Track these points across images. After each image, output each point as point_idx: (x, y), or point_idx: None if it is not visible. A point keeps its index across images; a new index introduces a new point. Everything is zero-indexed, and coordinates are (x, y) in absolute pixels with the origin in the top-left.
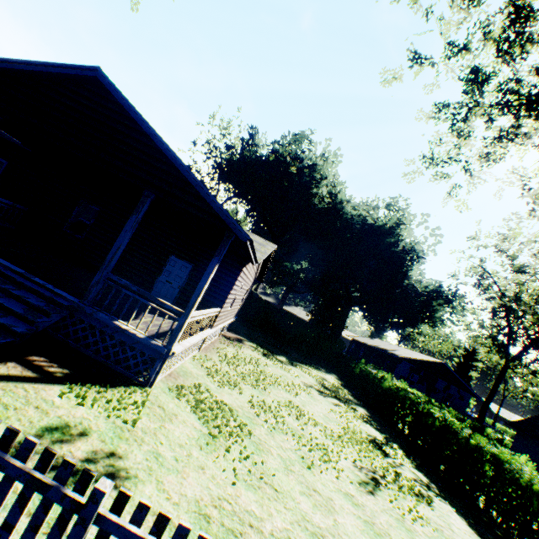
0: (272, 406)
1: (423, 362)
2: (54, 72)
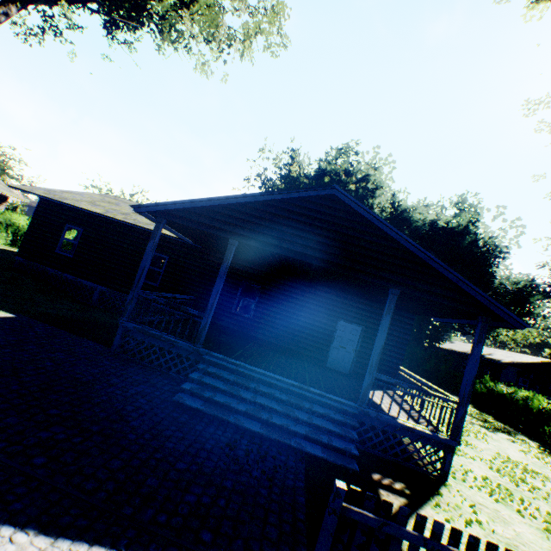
0: (501, 466)
1: (530, 364)
2: (293, 197)
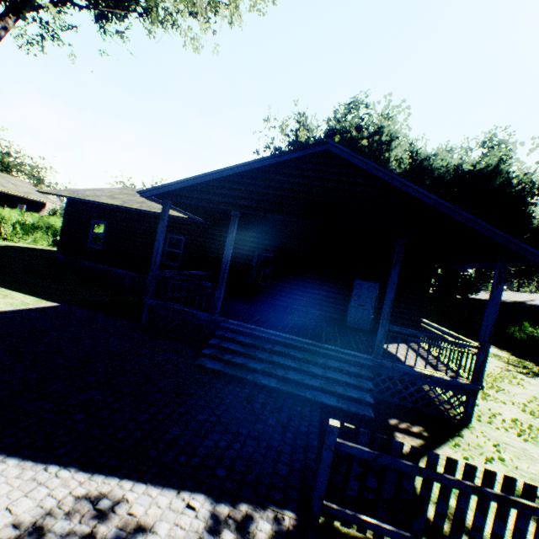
0: (536, 408)
1: None
2: (287, 159)
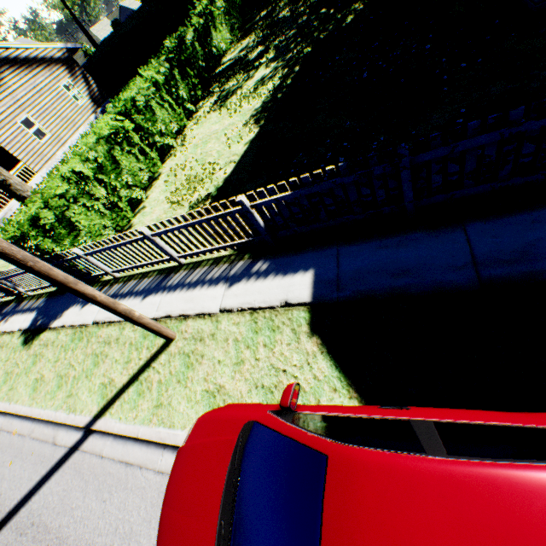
0: None
1: None
2: None
